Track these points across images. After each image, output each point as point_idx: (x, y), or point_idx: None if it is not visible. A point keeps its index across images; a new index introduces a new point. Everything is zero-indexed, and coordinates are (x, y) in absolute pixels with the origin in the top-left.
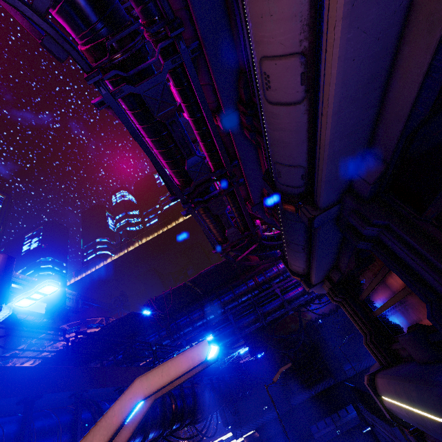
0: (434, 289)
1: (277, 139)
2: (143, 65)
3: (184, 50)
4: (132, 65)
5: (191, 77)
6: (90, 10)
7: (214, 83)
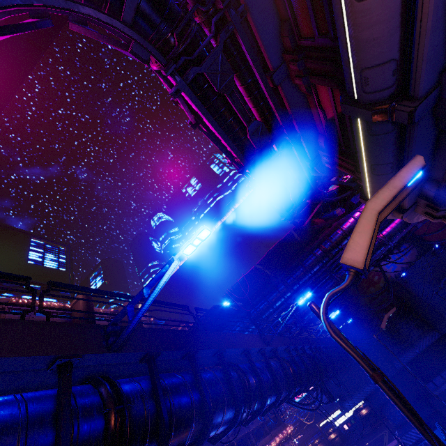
0: None
1: (366, 40)
2: (204, 44)
3: (234, 17)
4: (192, 49)
5: (243, 40)
6: (156, 11)
7: (259, 43)
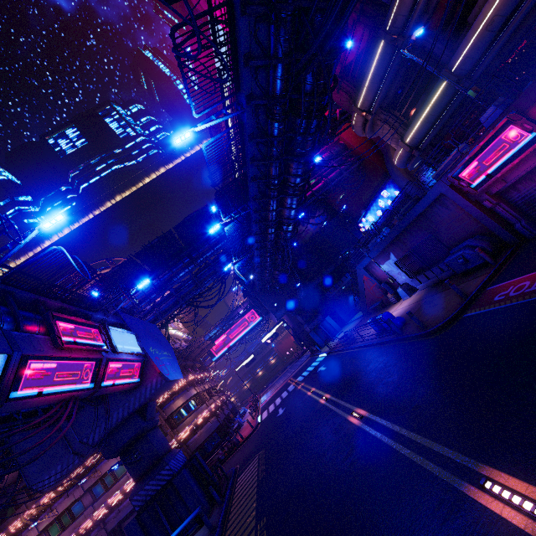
0: (435, 58)
1: (404, 3)
2: None
3: None
4: None
5: None
6: None
7: None
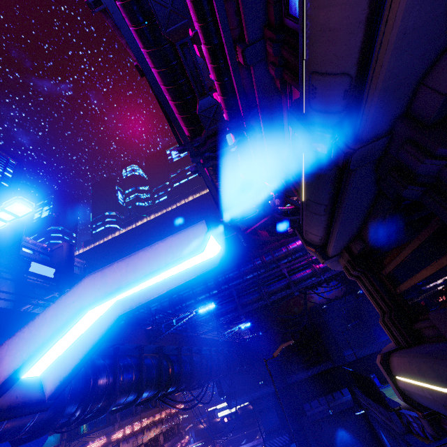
0: None
1: (321, 26)
2: None
3: None
4: None
5: None
6: None
7: None
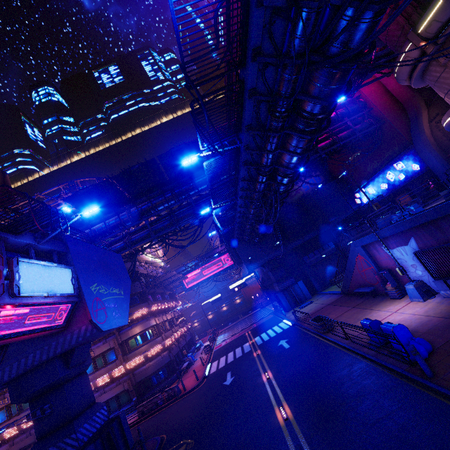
0: None
1: None
2: None
3: None
4: None
5: None
6: None
7: None
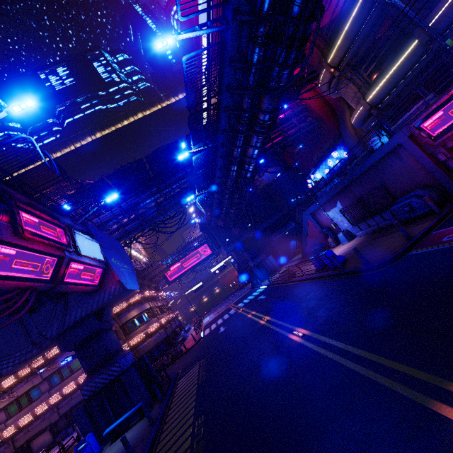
0: (410, 18)
1: None
2: None
3: None
4: None
5: None
6: None
7: None
